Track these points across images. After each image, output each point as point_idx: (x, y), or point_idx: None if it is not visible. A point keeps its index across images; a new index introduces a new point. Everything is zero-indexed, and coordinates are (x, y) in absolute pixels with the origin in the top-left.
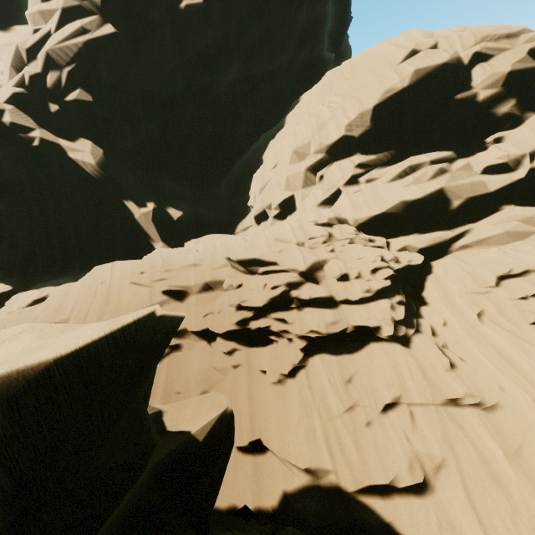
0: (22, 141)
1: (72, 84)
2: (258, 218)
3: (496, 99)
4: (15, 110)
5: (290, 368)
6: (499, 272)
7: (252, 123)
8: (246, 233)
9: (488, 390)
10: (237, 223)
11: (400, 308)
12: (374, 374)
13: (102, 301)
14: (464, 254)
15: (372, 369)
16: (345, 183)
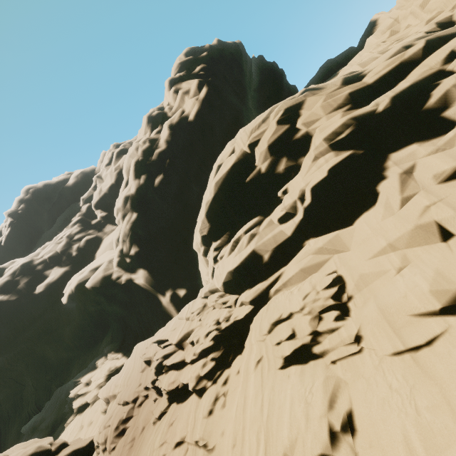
0: (119, 283)
1: (131, 245)
2: None
3: (273, 164)
4: (117, 269)
5: (159, 413)
6: (271, 319)
7: None
8: None
9: (215, 435)
10: None
11: (209, 365)
12: (181, 419)
13: (132, 369)
14: (272, 300)
15: (182, 415)
16: (214, 262)
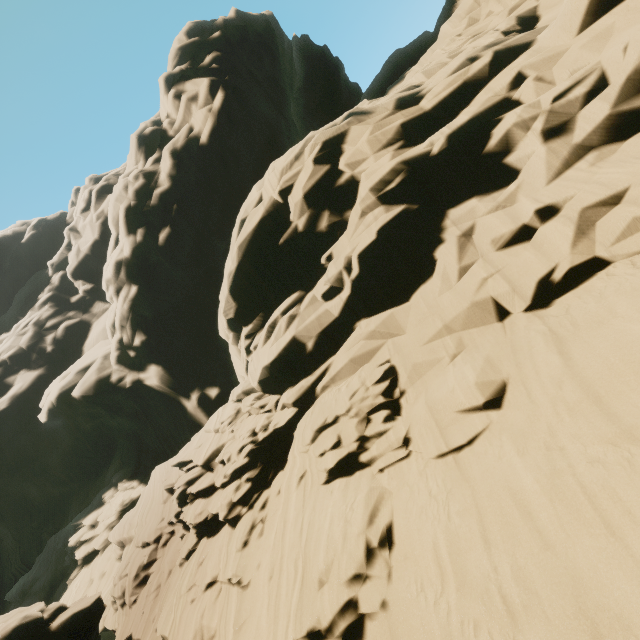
0: (122, 388)
1: (133, 332)
2: None
3: (313, 220)
4: (117, 367)
5: (186, 553)
6: (315, 425)
7: None
8: None
9: (250, 569)
10: None
11: (244, 487)
12: (212, 556)
13: (151, 500)
14: (319, 399)
15: (214, 551)
16: (247, 354)
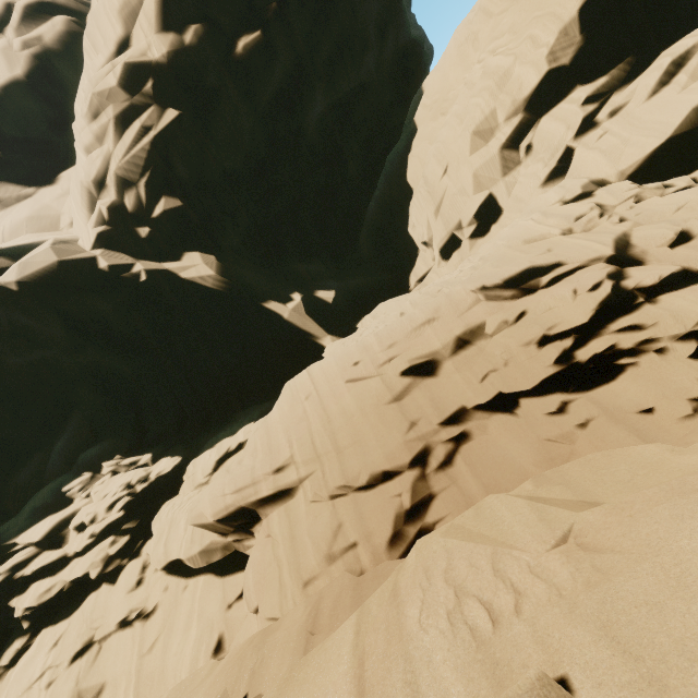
0: (128, 282)
1: (153, 196)
2: (445, 250)
3: None
4: (106, 253)
5: None
6: None
7: (360, 156)
8: (428, 282)
9: None
10: (407, 276)
11: None
12: None
13: (320, 419)
14: None
15: None
16: (575, 134)
